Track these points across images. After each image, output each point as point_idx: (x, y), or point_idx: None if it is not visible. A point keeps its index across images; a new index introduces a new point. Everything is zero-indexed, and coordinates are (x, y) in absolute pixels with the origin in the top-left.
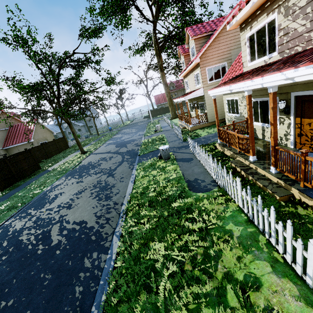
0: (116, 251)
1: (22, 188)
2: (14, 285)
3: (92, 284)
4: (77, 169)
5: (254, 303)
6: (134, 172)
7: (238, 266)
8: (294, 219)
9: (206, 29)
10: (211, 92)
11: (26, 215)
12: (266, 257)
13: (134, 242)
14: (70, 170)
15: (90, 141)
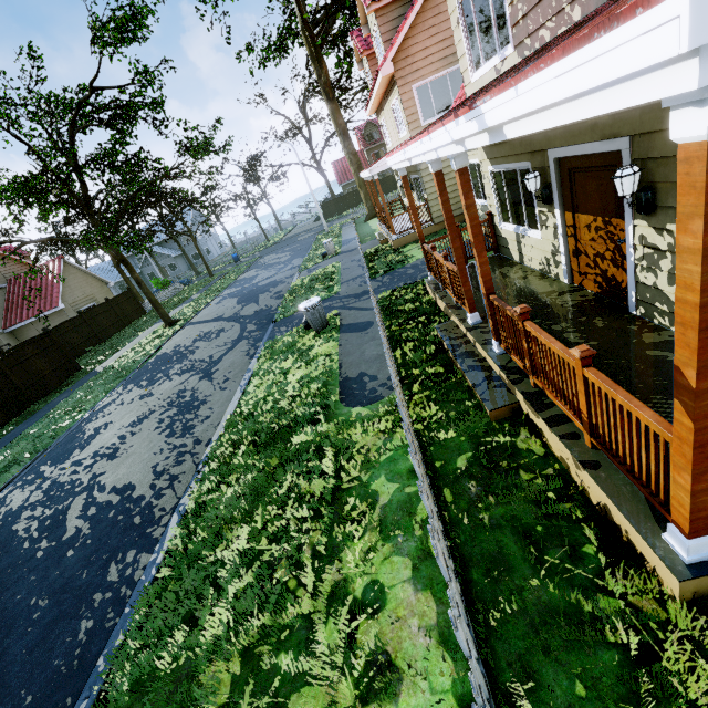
0: (166, 546)
1: (39, 417)
2: None
3: (111, 615)
4: (148, 366)
5: (361, 641)
6: (253, 366)
7: (363, 568)
8: (500, 461)
9: None
10: (389, 162)
11: (35, 479)
12: (413, 547)
13: (198, 527)
14: (136, 369)
15: (191, 293)
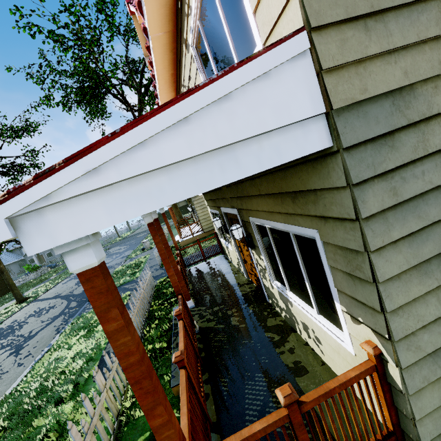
0: None
1: None
2: None
3: None
4: None
5: None
6: (55, 340)
7: None
8: None
9: None
10: None
11: None
12: None
13: None
14: None
15: (52, 274)
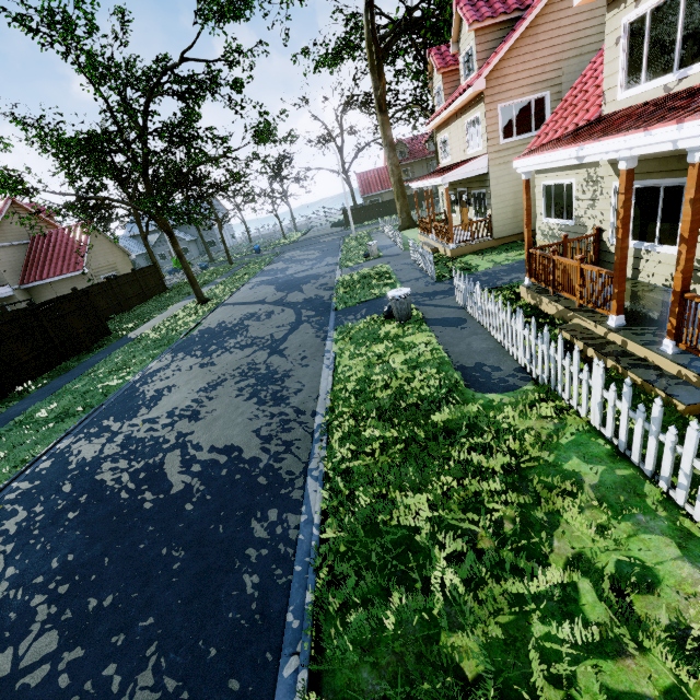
0: (320, 507)
1: (77, 374)
2: (109, 569)
3: (279, 572)
4: (194, 338)
5: (644, 616)
6: (331, 347)
7: (600, 544)
8: None
9: (505, 4)
10: (521, 164)
11: (101, 432)
12: (664, 527)
13: (358, 491)
14: (180, 340)
15: (214, 276)
